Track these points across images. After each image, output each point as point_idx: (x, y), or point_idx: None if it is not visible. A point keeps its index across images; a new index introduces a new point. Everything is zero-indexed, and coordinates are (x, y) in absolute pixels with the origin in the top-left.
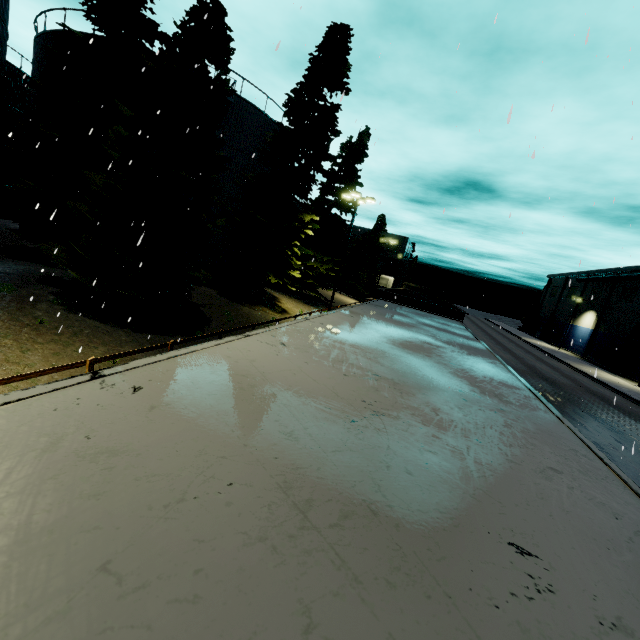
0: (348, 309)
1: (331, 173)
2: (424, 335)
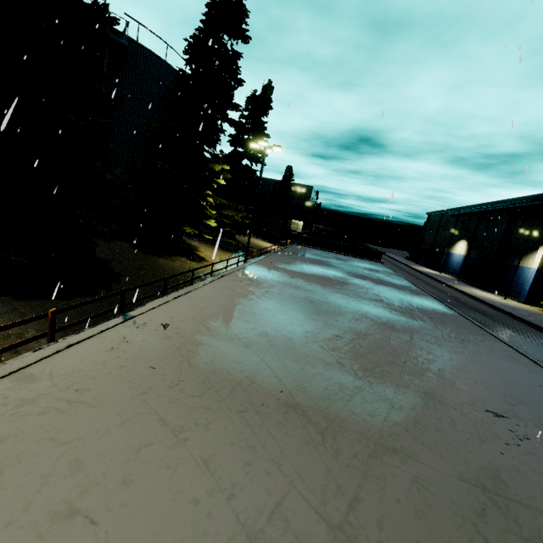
0: (250, 265)
1: (237, 122)
2: (369, 302)
